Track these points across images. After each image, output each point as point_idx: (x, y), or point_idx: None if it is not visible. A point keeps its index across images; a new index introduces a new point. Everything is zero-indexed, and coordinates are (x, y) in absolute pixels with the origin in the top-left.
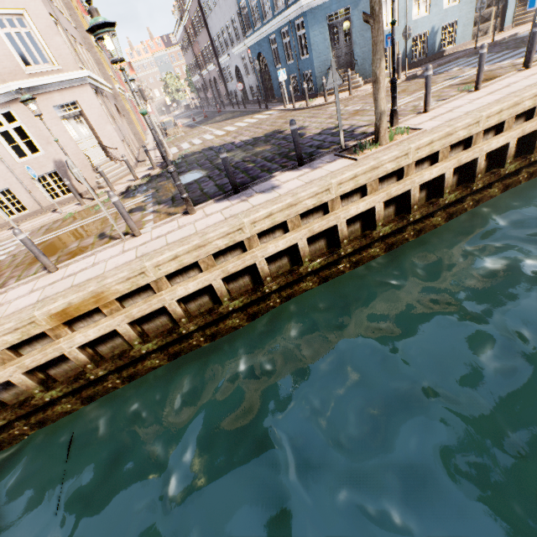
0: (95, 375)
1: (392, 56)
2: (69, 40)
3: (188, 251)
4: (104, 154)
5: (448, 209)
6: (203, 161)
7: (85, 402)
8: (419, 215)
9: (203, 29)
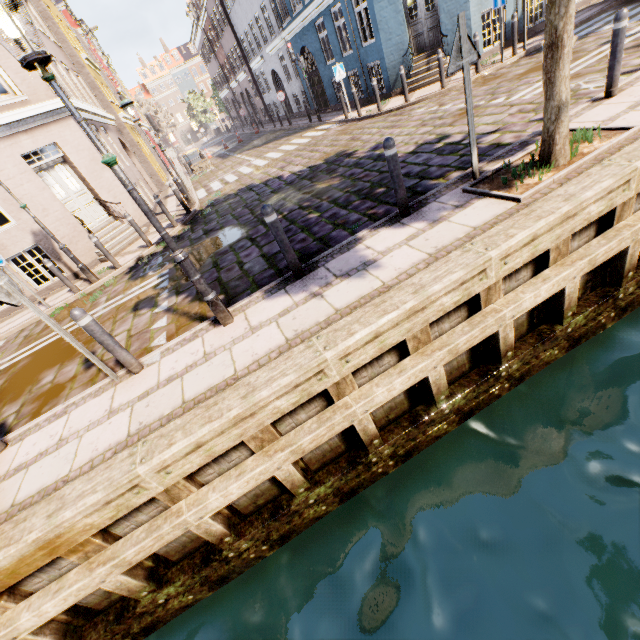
0: None
1: None
2: None
3: (221, 430)
4: (105, 213)
5: None
6: (240, 210)
7: None
8: (633, 286)
9: (226, 28)
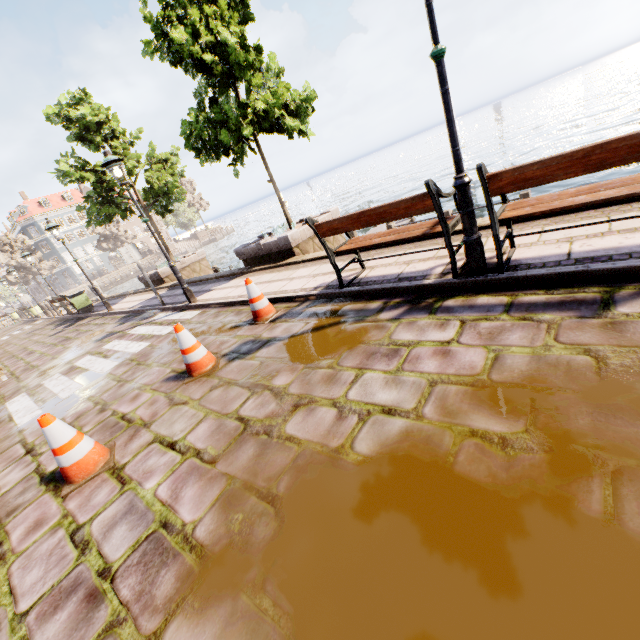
0: None
1: None
2: None
3: None
4: None
5: None
6: None
7: None
8: None
9: None
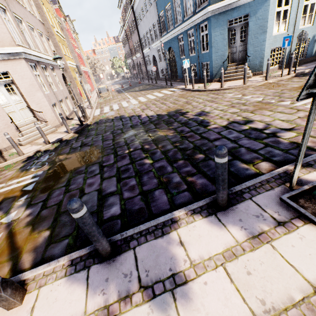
0: None
1: None
2: (16, 24)
3: None
4: (32, 115)
5: None
6: (108, 134)
7: None
8: None
9: (135, 32)
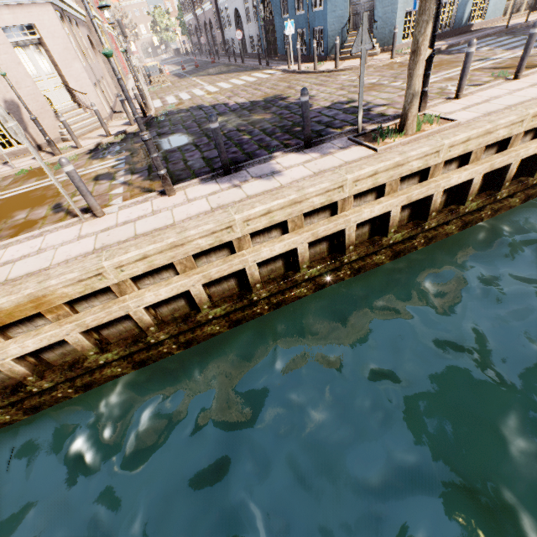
0: (38, 387)
1: (435, 21)
2: None
3: (161, 250)
4: (70, 99)
5: (464, 217)
6: (190, 123)
7: (28, 412)
8: (435, 223)
9: None
